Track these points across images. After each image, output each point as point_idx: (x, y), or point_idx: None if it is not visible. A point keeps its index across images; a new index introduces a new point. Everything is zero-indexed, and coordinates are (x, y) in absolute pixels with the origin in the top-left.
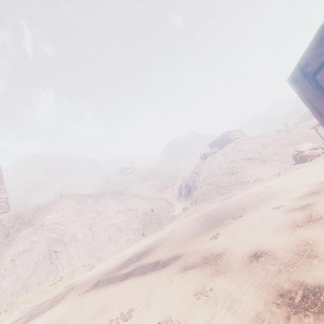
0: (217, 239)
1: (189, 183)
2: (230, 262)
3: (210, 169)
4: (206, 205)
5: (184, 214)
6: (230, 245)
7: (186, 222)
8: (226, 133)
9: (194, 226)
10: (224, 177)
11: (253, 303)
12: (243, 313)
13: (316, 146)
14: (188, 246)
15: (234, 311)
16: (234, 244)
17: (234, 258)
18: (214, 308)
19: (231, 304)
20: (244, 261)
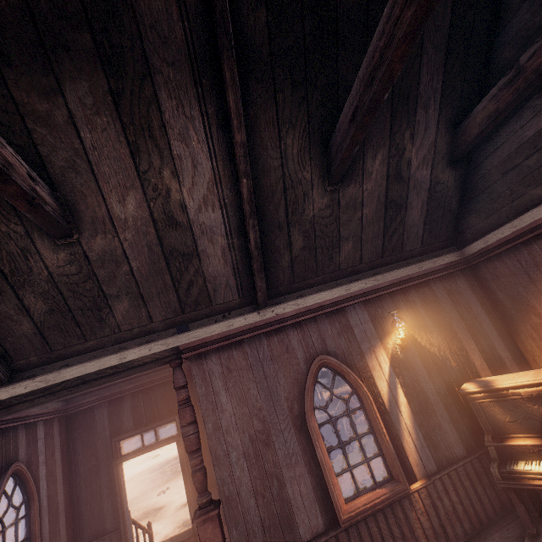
0: (165, 494)
1: None
2: (166, 512)
3: None
4: (172, 445)
5: (135, 460)
6: (173, 498)
7: (135, 474)
8: None
9: (145, 479)
10: None
11: (167, 531)
12: (159, 537)
13: None
14: (131, 505)
15: (154, 538)
16: (177, 497)
17: (171, 508)
18: (143, 541)
19: (155, 535)
20: (176, 509)
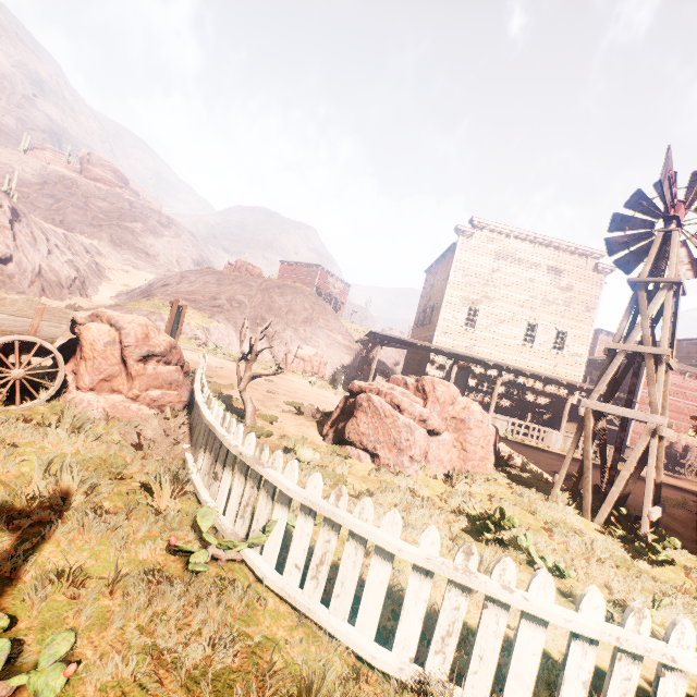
0: None
1: (157, 282)
2: None
3: (204, 288)
4: None
5: None
6: None
7: None
8: (317, 268)
9: None
10: (192, 312)
11: None
12: None
13: (308, 358)
14: None
15: None
16: None
17: None
18: None
19: None
20: None
